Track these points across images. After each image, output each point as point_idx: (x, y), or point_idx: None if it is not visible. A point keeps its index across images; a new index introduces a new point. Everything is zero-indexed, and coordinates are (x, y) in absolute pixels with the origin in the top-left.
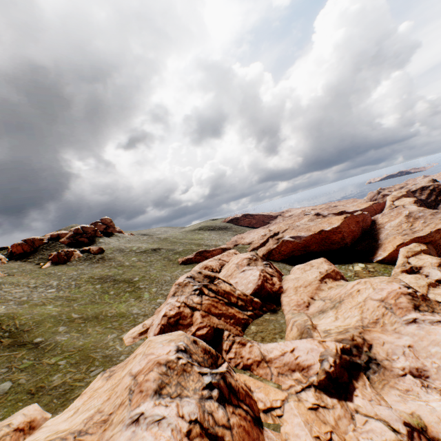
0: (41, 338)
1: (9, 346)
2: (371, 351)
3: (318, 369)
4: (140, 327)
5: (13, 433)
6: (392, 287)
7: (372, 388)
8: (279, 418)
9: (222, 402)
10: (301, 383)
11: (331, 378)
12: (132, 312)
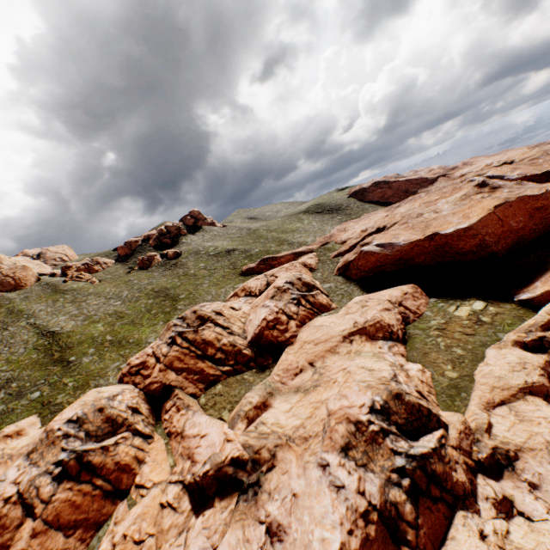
0: (75, 358)
1: (56, 361)
2: (266, 474)
3: (197, 470)
4: None
5: (3, 437)
6: (356, 400)
7: (230, 515)
8: (141, 497)
9: (62, 478)
10: (181, 475)
11: (199, 485)
12: (148, 340)
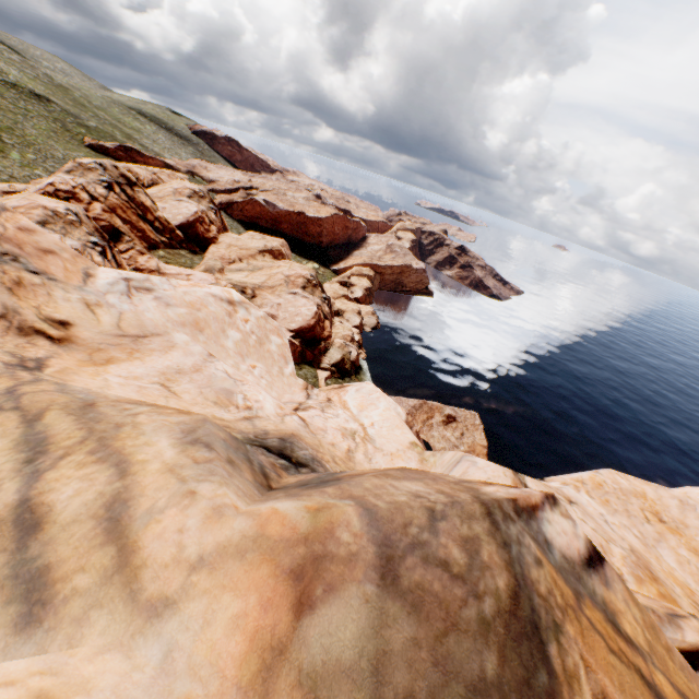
0: None
1: None
2: (252, 299)
3: None
4: (5, 186)
5: None
6: (302, 272)
7: None
8: None
9: (104, 258)
10: None
11: None
12: None
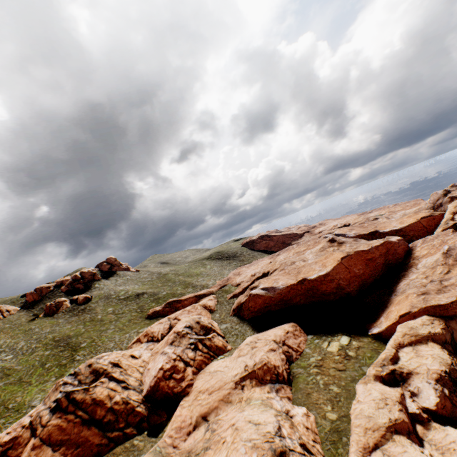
0: None
1: None
2: None
3: None
4: None
5: None
6: None
7: None
8: None
9: None
10: None
11: None
12: (31, 403)
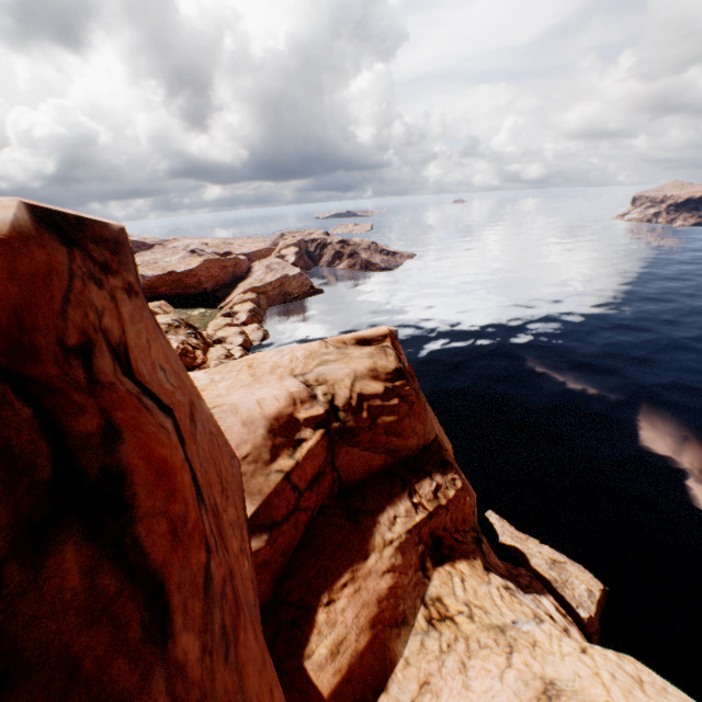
0: None
1: None
2: None
3: None
4: None
5: None
6: (164, 321)
7: None
8: None
9: None
10: None
11: None
12: None
